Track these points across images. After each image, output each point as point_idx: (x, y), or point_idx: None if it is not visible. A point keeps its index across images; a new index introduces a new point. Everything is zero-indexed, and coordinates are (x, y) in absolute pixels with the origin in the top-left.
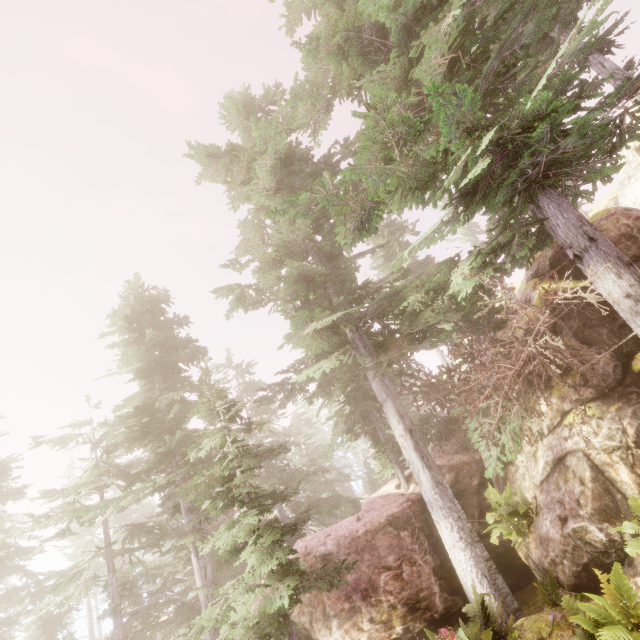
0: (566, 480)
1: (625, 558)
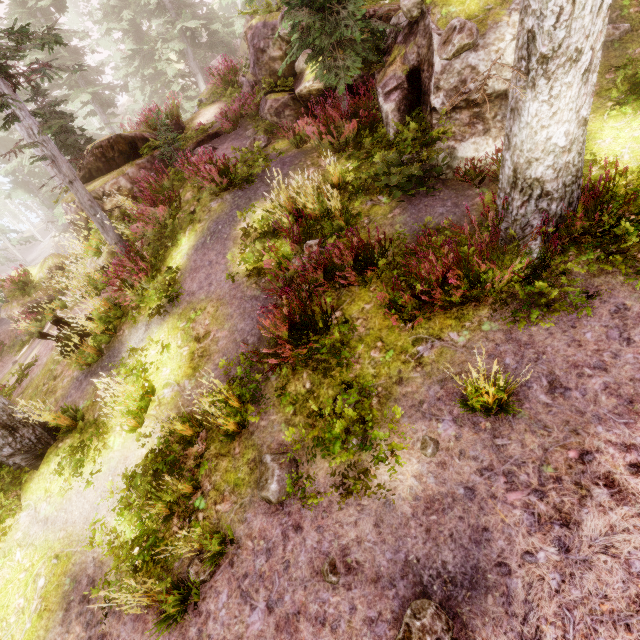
0: None
1: None
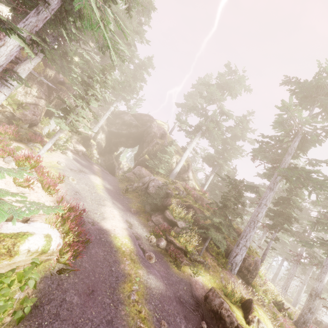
0: (38, 109)
1: (37, 125)
